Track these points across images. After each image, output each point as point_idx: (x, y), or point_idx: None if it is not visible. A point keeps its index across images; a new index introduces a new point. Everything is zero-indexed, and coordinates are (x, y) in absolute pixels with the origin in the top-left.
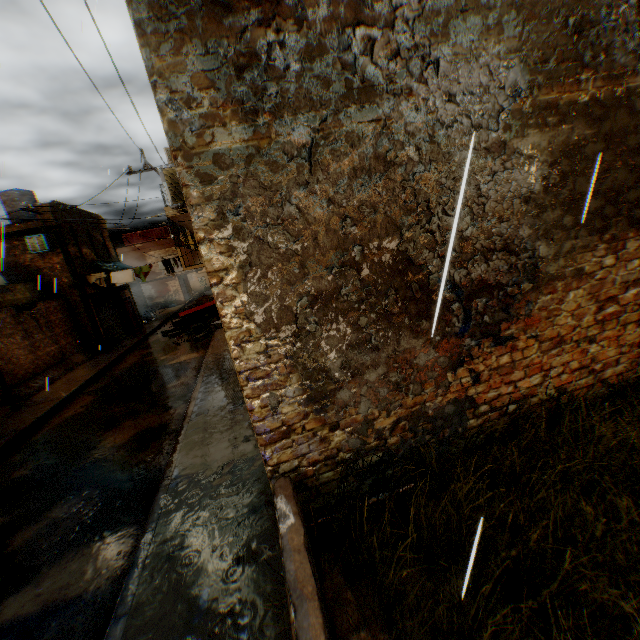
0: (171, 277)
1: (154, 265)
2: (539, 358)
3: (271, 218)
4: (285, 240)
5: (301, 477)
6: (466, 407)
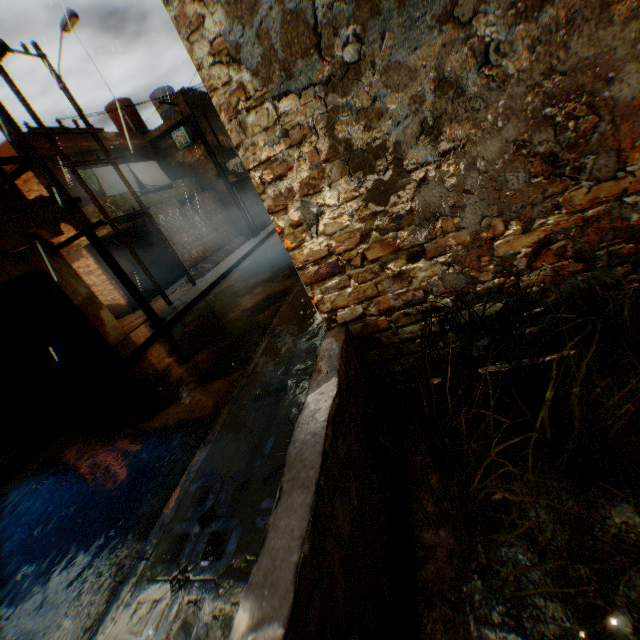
0: None
1: None
2: None
3: None
4: None
5: (370, 330)
6: None
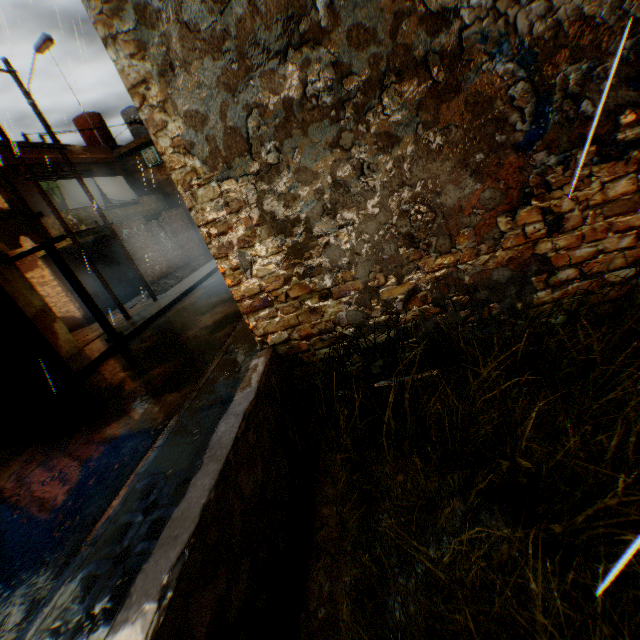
0: None
1: None
2: None
3: None
4: (207, 14)
5: (294, 351)
6: (531, 272)
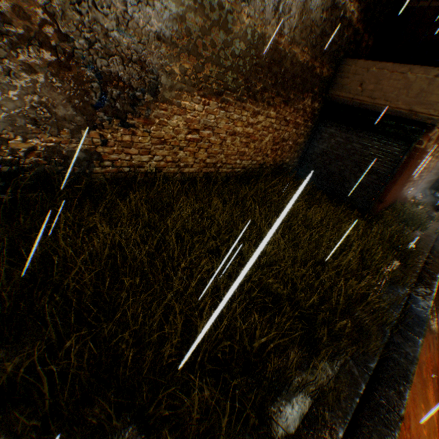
0: None
1: None
2: (150, 147)
3: None
4: None
5: None
6: (95, 158)
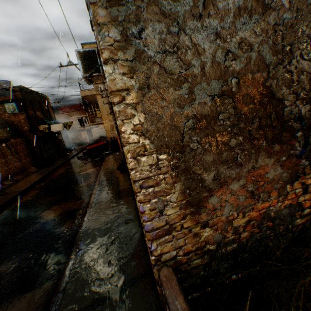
0: (83, 130)
1: (74, 123)
2: None
3: (168, 45)
4: (178, 67)
5: (177, 263)
6: (295, 210)
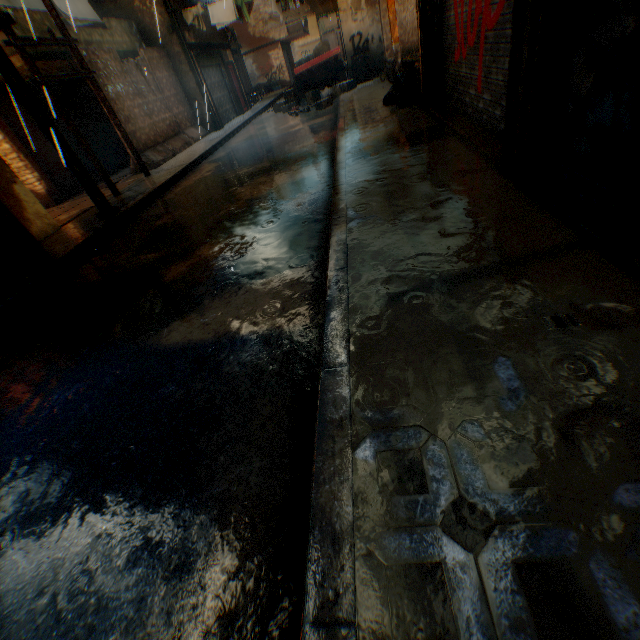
0: (273, 45)
1: (252, 27)
2: None
3: None
4: None
5: None
6: None
